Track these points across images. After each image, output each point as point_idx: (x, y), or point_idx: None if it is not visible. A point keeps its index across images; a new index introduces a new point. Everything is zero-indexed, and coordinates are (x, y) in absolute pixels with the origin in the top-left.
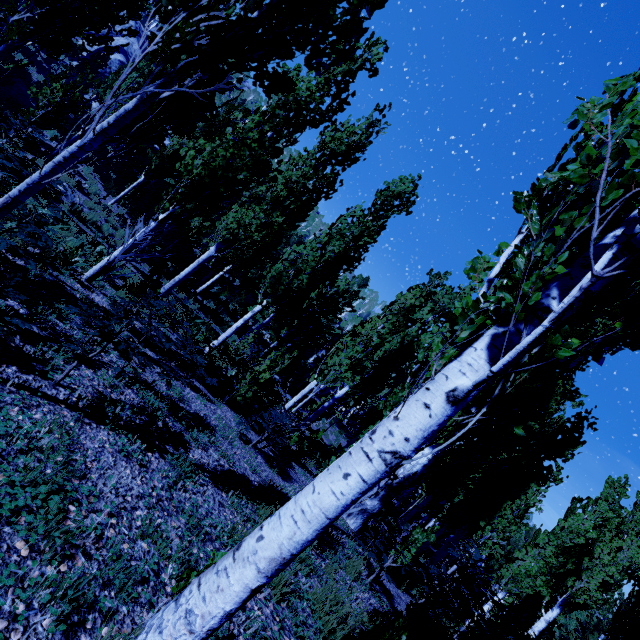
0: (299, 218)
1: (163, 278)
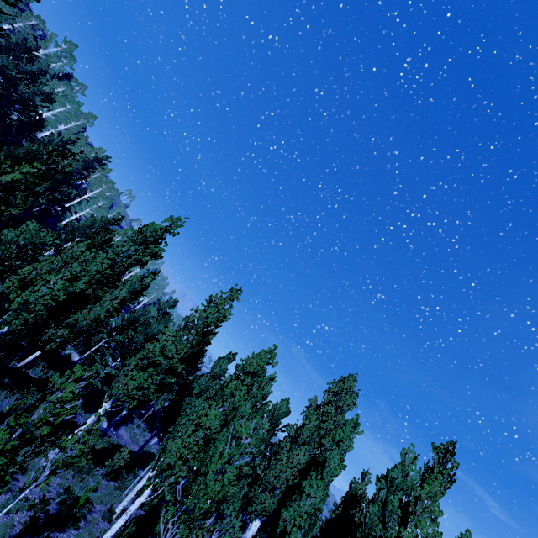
0: (142, 290)
1: (7, 393)
